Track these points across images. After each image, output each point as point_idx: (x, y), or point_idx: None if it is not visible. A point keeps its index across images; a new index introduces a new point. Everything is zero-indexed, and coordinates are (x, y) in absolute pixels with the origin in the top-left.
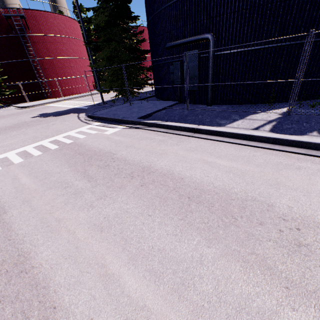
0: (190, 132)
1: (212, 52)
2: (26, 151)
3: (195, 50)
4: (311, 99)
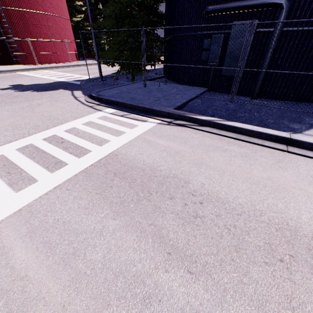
0: (277, 142)
1: (281, 26)
2: (6, 159)
3: (253, 20)
4: None
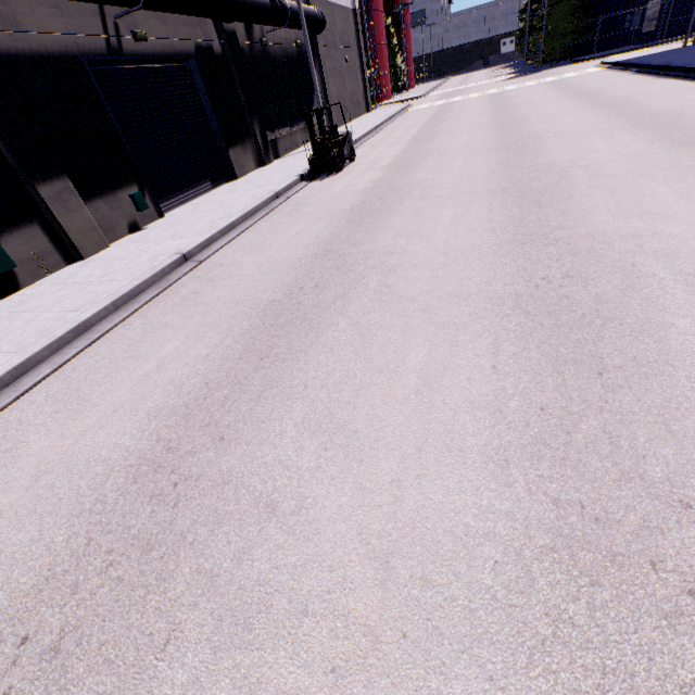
0: None
1: None
2: None
3: None
4: None
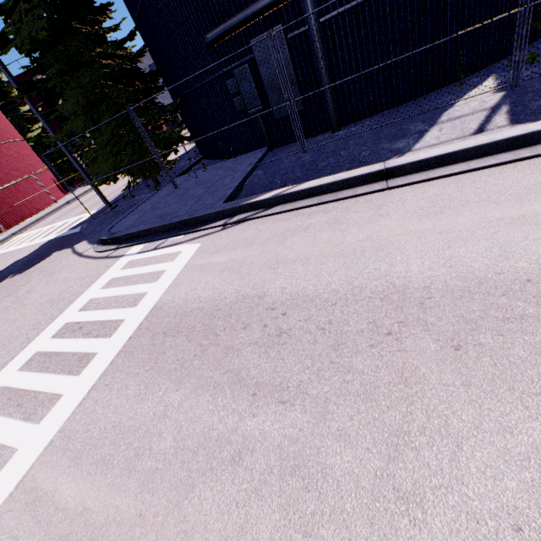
0: (373, 182)
1: (314, 19)
2: (9, 389)
3: (275, 27)
4: (503, 57)
